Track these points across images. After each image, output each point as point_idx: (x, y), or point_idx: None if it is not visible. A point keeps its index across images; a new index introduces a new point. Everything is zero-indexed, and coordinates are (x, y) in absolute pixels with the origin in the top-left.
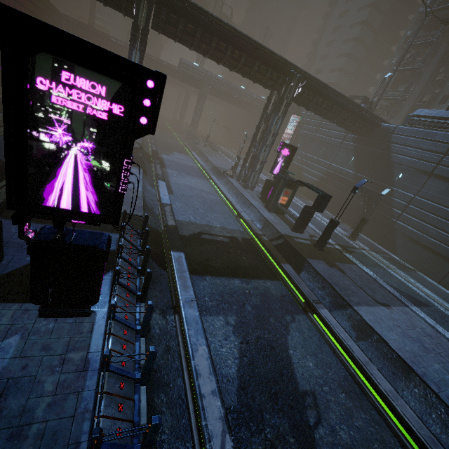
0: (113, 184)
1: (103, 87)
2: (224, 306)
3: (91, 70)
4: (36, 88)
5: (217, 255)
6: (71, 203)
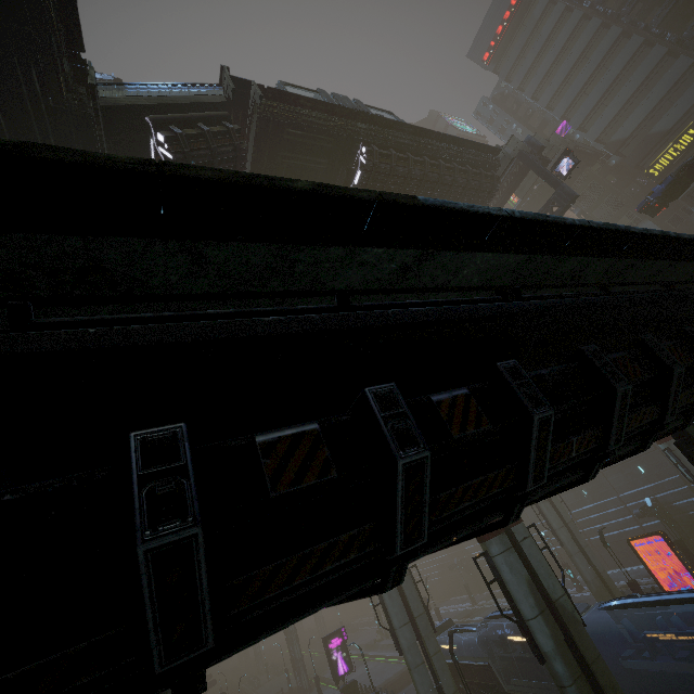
0: (348, 658)
1: (337, 637)
2: (408, 693)
3: (335, 636)
4: (330, 647)
5: (398, 685)
6: (343, 670)
